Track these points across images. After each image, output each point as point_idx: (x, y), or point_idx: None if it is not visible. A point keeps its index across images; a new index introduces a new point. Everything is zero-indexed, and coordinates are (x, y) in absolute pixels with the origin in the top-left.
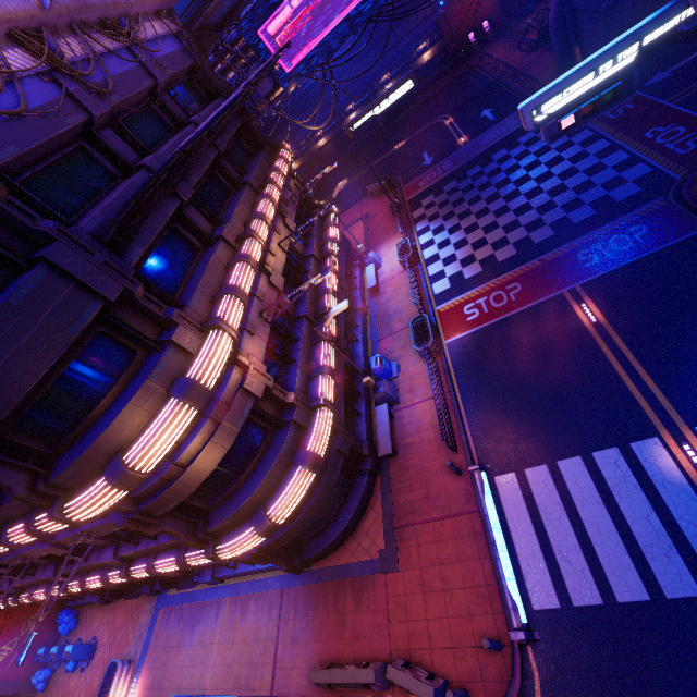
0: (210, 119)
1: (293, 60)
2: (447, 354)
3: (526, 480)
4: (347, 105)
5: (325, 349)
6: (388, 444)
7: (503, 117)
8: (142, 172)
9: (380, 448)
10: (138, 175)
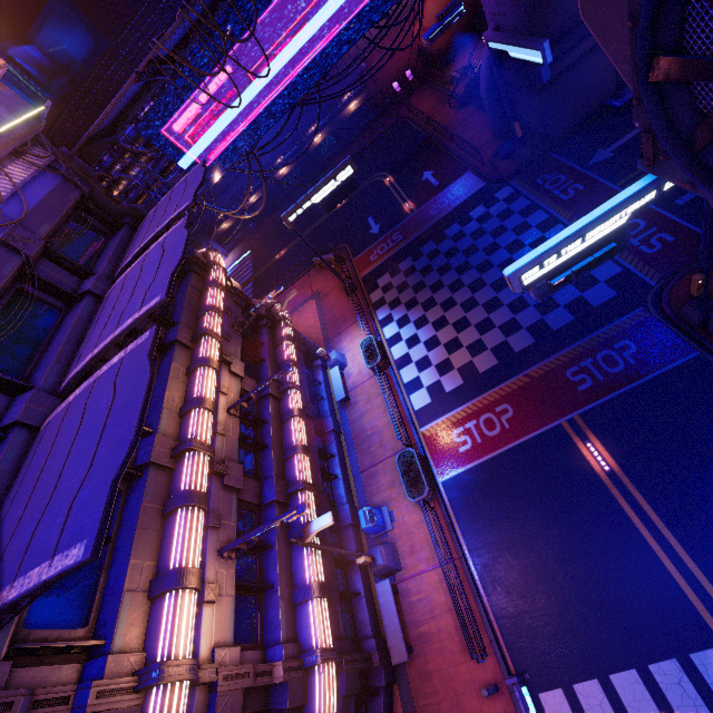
0: (99, 520)
1: (210, 154)
2: (445, 498)
3: (578, 703)
4: (276, 159)
5: (308, 552)
6: (401, 647)
7: (447, 183)
8: (12, 439)
9: (392, 651)
10: (7, 449)
